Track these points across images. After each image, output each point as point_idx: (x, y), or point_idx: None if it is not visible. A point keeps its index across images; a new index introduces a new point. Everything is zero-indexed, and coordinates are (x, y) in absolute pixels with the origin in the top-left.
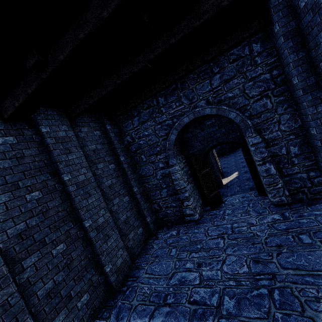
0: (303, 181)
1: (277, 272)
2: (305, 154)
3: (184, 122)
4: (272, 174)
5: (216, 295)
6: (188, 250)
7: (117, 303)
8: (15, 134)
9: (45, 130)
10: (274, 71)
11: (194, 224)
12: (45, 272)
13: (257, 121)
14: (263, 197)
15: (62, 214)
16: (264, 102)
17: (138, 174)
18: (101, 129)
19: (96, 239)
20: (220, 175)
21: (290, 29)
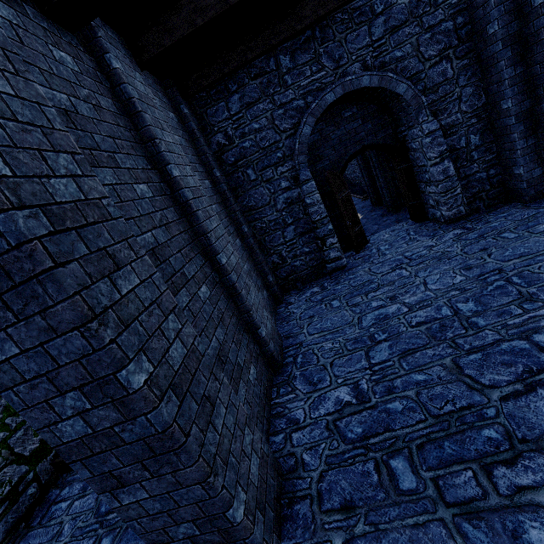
0: (481, 184)
1: (502, 266)
2: (486, 145)
3: (327, 102)
4: (451, 176)
5: (443, 308)
6: (360, 294)
7: (293, 374)
8: (70, 53)
9: (117, 65)
10: (459, 17)
11: (342, 272)
12: (203, 323)
13: (433, 98)
14: (422, 223)
15: (186, 238)
16: (443, 68)
17: (240, 207)
18: (175, 112)
19: (239, 286)
20: None
21: None
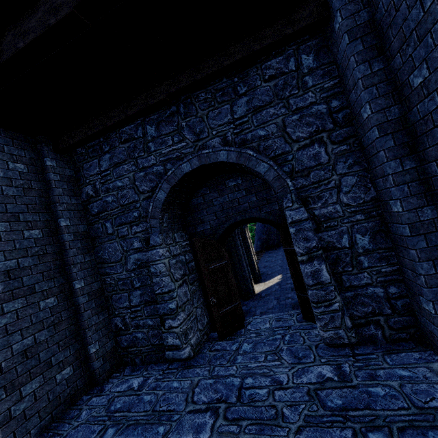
0: (377, 303)
1: None
2: (382, 251)
3: (182, 171)
4: (323, 283)
5: None
6: None
7: None
8: None
9: None
10: (334, 101)
11: (180, 367)
12: None
13: (303, 183)
14: (310, 324)
15: None
16: (315, 152)
17: (95, 257)
18: (34, 163)
19: None
20: (255, 278)
21: (360, 23)
